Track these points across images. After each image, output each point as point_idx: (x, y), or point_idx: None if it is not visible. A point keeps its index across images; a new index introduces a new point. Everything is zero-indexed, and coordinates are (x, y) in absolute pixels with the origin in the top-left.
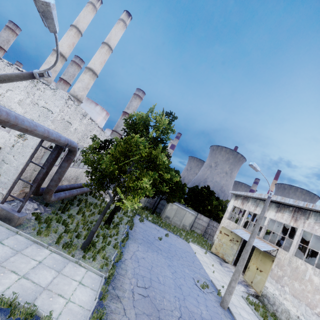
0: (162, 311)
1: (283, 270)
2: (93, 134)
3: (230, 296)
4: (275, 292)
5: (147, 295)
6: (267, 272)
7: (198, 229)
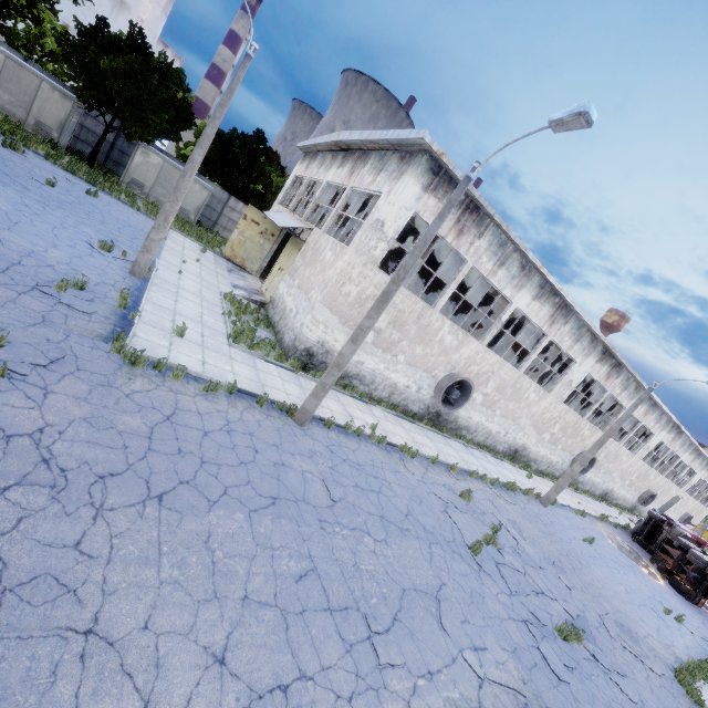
0: None
1: (304, 258)
2: None
3: (146, 255)
4: (284, 292)
5: None
6: (288, 268)
7: (231, 232)
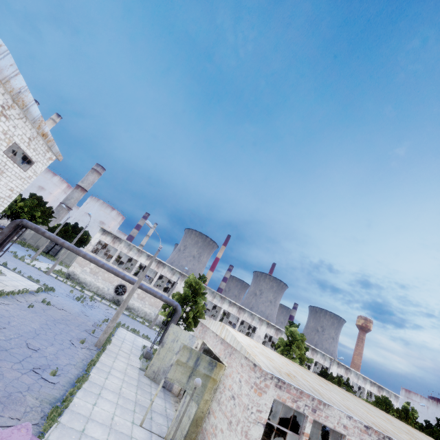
0: None
1: None
2: None
3: (36, 254)
4: None
5: None
6: None
7: None
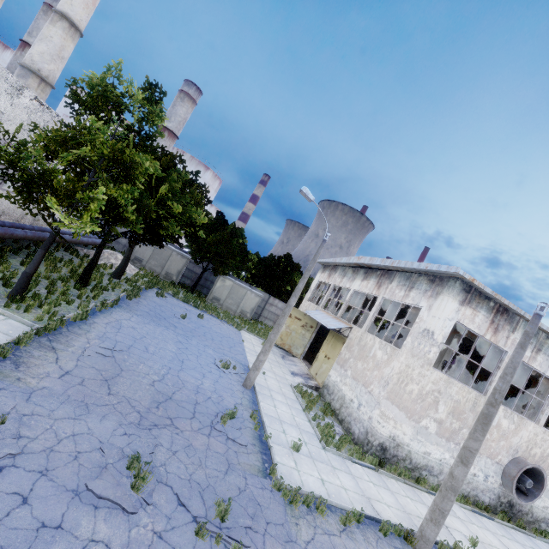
0: (128, 372)
1: (351, 352)
2: (31, 122)
3: (255, 372)
4: (337, 379)
5: (112, 356)
6: (335, 357)
7: (270, 320)
